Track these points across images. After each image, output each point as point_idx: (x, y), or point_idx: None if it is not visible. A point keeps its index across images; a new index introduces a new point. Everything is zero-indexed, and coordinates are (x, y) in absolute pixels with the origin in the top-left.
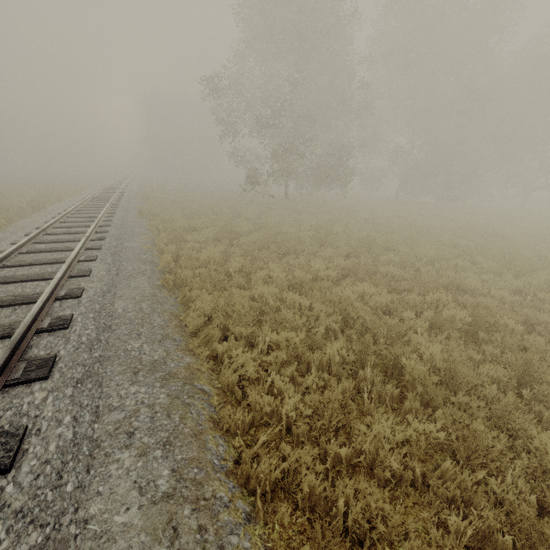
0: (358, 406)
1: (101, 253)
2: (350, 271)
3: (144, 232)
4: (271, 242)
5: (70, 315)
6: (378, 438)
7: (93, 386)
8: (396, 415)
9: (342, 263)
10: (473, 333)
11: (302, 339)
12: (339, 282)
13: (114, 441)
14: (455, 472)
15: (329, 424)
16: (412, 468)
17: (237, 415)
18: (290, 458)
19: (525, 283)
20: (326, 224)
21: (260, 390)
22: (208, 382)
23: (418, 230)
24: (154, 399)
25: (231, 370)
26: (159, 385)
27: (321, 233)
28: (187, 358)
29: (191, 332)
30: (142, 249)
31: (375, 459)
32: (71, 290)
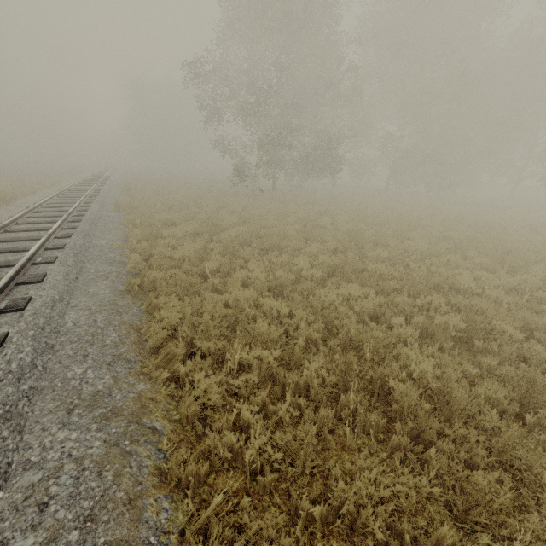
0: (339, 439)
1: (63, 254)
2: (336, 268)
3: (118, 227)
4: (254, 237)
5: (4, 335)
6: (359, 494)
7: (10, 433)
8: (382, 450)
9: (327, 260)
10: (467, 340)
11: (279, 353)
12: (324, 281)
13: (19, 518)
14: (453, 541)
15: (303, 466)
16: (400, 530)
17: (189, 466)
18: (249, 529)
19: (520, 280)
20: (313, 216)
21: (225, 423)
22: (163, 415)
23: (408, 222)
24: (85, 449)
25: (192, 398)
26: (96, 427)
27: (308, 226)
28: (140, 385)
29: (152, 347)
30: (111, 247)
31: (355, 518)
32: (15, 300)
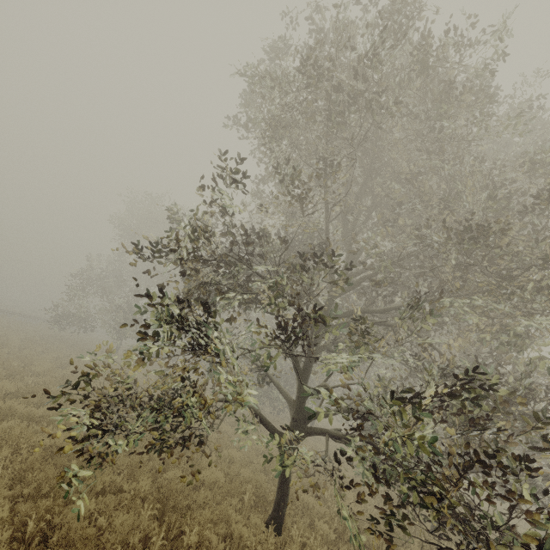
0: None
1: None
2: None
3: None
4: None
5: None
6: None
7: None
8: None
9: None
10: None
11: None
12: None
13: None
14: None
15: None
16: None
17: None
18: None
19: None
20: None
21: None
22: None
23: None
24: None
25: None
26: None
27: None
28: None
29: None
30: None
31: None
32: None
